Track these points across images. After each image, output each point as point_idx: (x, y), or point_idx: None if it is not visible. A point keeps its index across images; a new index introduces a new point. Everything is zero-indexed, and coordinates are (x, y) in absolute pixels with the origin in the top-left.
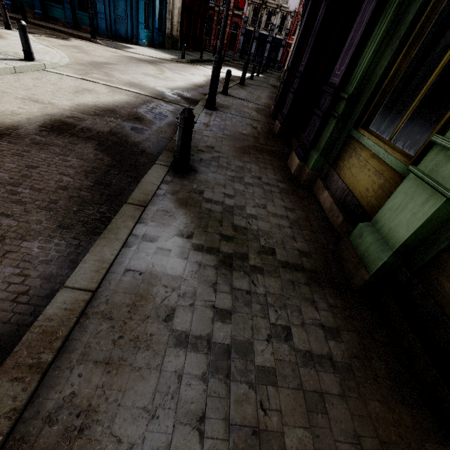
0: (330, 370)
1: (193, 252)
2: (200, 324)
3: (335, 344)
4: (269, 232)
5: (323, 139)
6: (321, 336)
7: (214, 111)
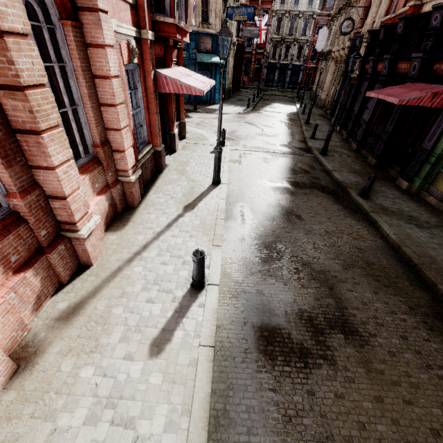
0: None
1: (405, 224)
2: (428, 240)
3: None
4: (420, 216)
5: (422, 173)
6: None
7: (327, 156)
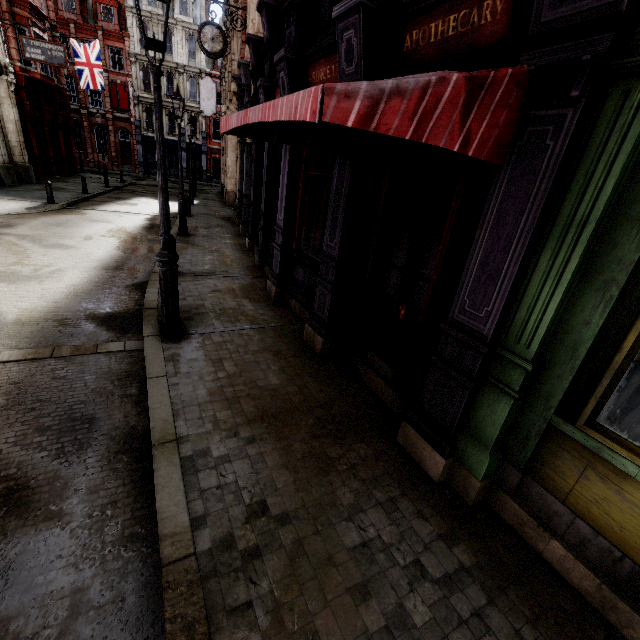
0: None
1: None
2: None
3: None
4: None
5: (485, 423)
6: None
7: (184, 342)
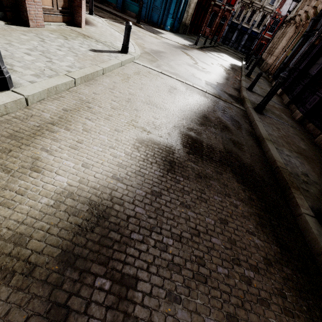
0: None
1: None
2: None
3: None
4: None
5: None
6: None
7: (263, 115)
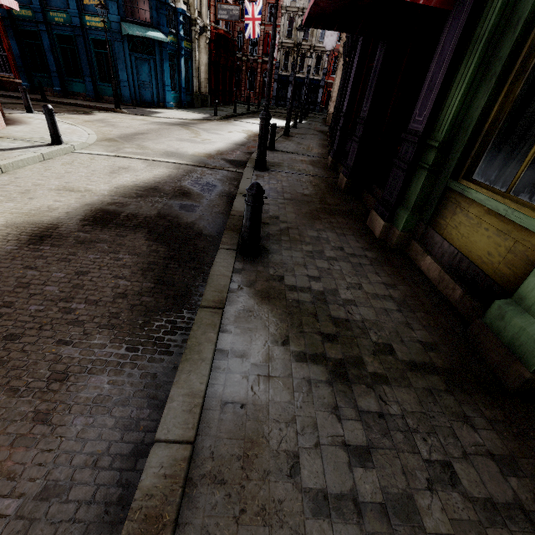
0: (527, 527)
1: (296, 364)
2: (335, 475)
3: (517, 482)
4: (377, 321)
5: (411, 194)
6: (495, 471)
7: (265, 172)
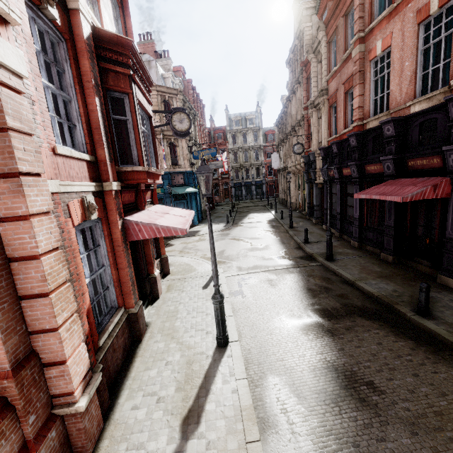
0: None
1: None
2: None
3: None
4: None
5: None
6: None
7: (336, 261)
